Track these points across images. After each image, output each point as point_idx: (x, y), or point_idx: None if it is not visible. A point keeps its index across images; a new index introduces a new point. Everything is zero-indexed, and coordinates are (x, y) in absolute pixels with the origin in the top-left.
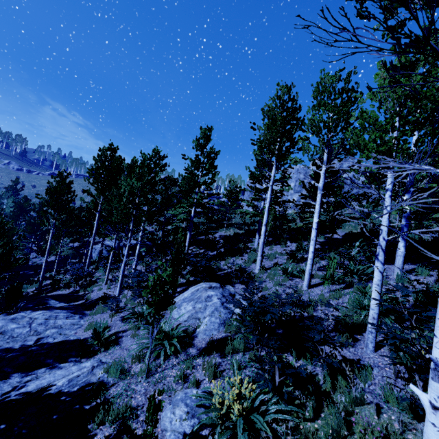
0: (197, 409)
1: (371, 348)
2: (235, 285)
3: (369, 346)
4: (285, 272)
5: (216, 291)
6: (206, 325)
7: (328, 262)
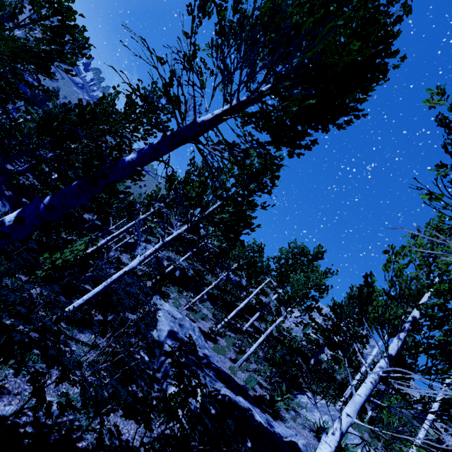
0: None
1: None
2: None
3: None
4: (372, 433)
5: None
6: None
7: None
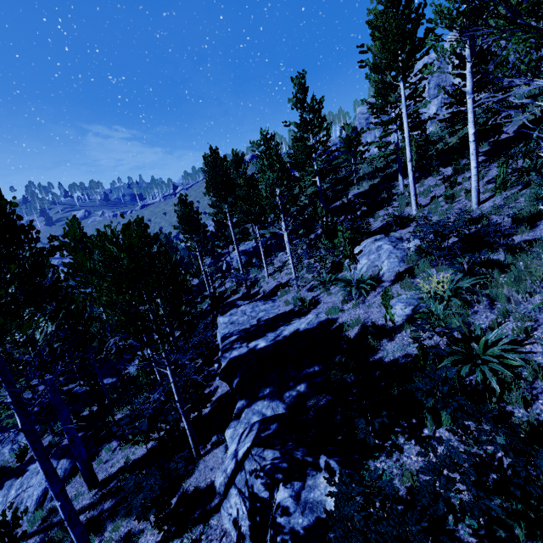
0: (410, 302)
1: None
2: (396, 232)
3: None
4: (447, 201)
5: (383, 241)
6: (387, 266)
7: (497, 171)
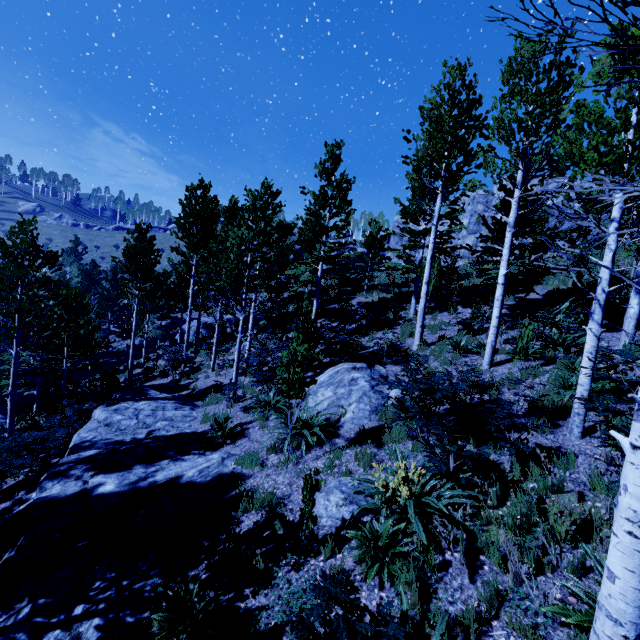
0: (355, 496)
1: (577, 433)
2: (386, 366)
3: (574, 432)
4: (456, 347)
5: (362, 372)
6: (354, 413)
7: (519, 332)
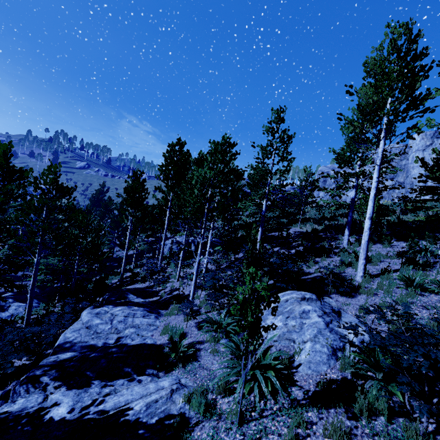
0: None
1: None
2: (331, 295)
3: None
4: (408, 284)
5: (312, 304)
6: (309, 354)
7: None
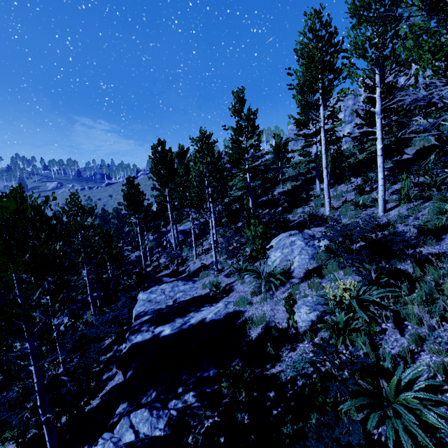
0: (315, 306)
1: None
2: (310, 229)
3: None
4: (356, 206)
5: (297, 236)
6: (298, 262)
7: (400, 185)
